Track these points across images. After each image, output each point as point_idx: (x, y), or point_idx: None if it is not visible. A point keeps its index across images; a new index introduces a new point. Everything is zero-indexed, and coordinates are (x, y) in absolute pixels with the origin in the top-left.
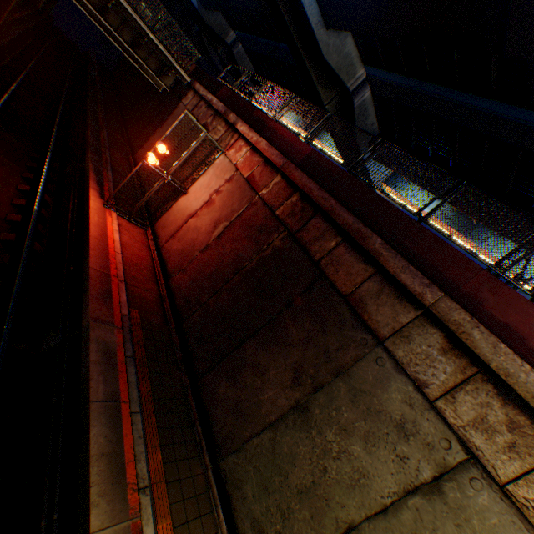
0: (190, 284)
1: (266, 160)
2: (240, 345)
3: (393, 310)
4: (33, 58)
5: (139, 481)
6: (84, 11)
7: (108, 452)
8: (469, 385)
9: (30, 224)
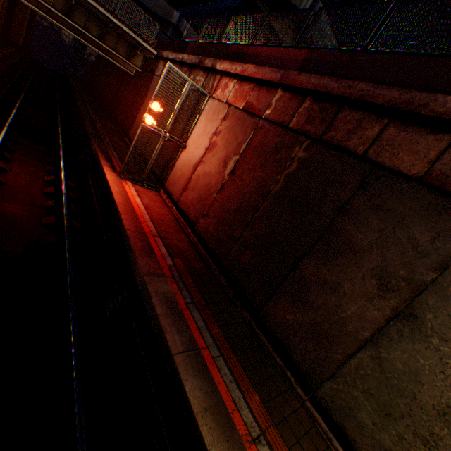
0: (217, 224)
1: (258, 83)
2: (294, 267)
3: None
4: (27, 83)
5: (250, 430)
6: (54, 21)
7: (209, 406)
8: None
9: (63, 207)
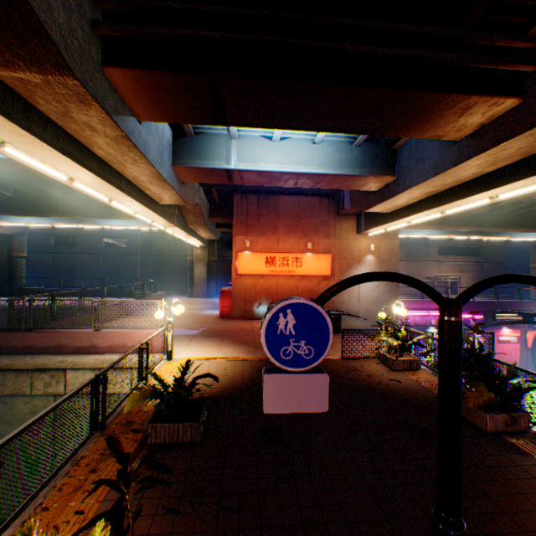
0: None
1: None
2: None
3: None
4: None
5: None
6: None
7: None
8: (35, 377)
9: None
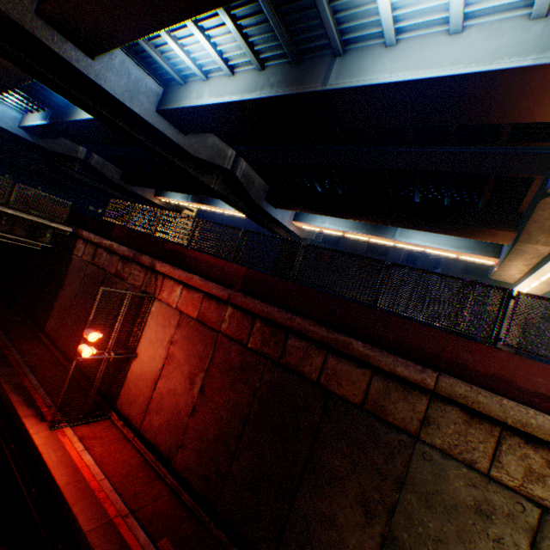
0: (199, 457)
1: (207, 293)
2: (292, 502)
3: (408, 402)
4: None
5: None
6: None
7: None
8: (503, 445)
9: None
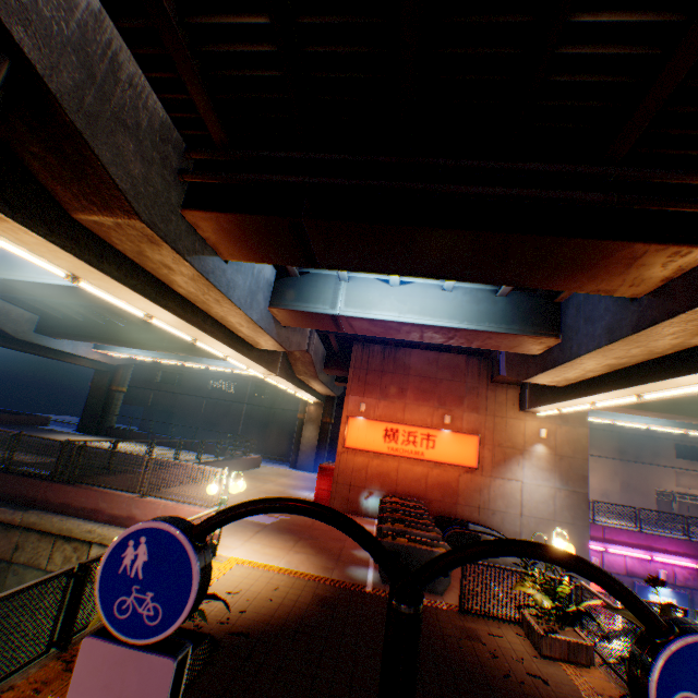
0: None
1: None
2: None
3: (10, 537)
4: None
5: None
6: None
7: None
8: (57, 546)
9: None
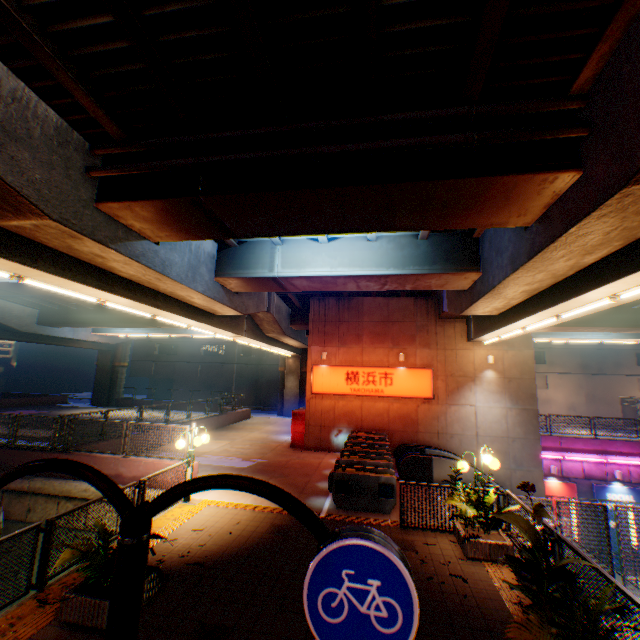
0: None
1: None
2: None
3: (23, 502)
4: None
5: None
6: None
7: None
8: (62, 505)
9: None
